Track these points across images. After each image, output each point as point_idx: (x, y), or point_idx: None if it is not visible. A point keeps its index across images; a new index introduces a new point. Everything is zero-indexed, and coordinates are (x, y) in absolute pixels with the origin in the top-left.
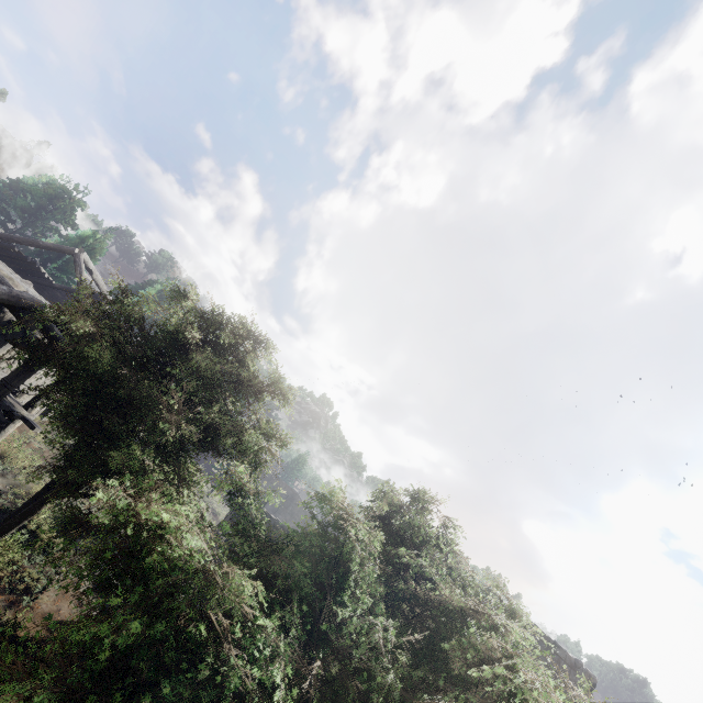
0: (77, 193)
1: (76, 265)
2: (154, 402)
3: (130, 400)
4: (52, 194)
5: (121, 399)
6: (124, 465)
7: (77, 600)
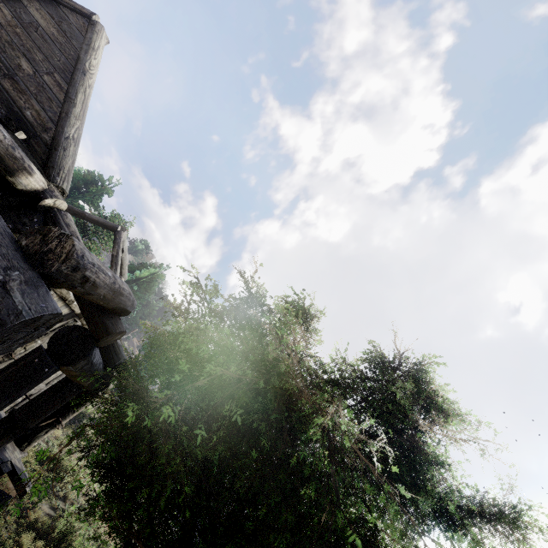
0: (110, 183)
1: (115, 242)
2: None
3: None
4: (90, 180)
5: None
6: None
7: None
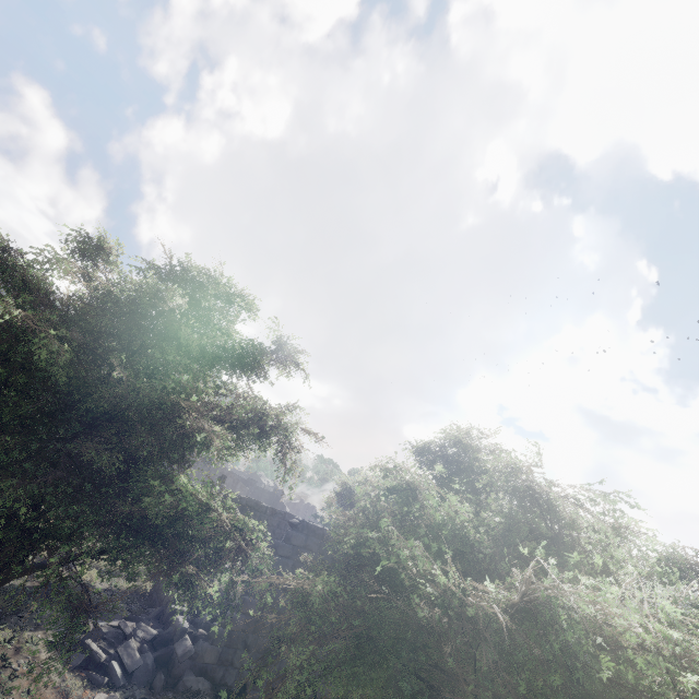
0: None
1: None
2: (160, 408)
3: (109, 414)
4: None
5: (100, 416)
6: (168, 512)
7: (56, 694)
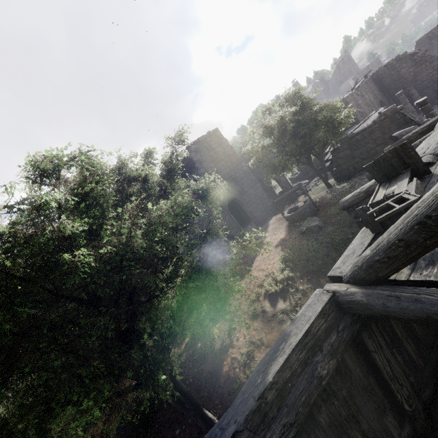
0: None
1: None
2: None
3: None
4: None
5: None
6: None
7: None
